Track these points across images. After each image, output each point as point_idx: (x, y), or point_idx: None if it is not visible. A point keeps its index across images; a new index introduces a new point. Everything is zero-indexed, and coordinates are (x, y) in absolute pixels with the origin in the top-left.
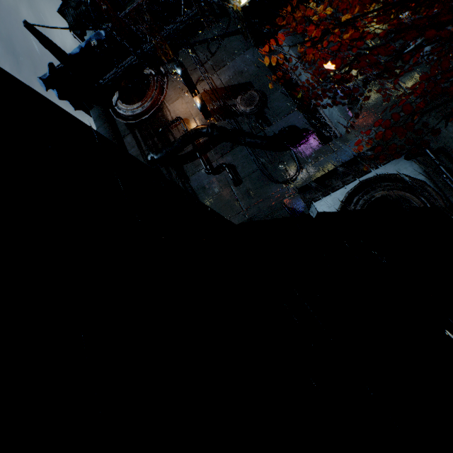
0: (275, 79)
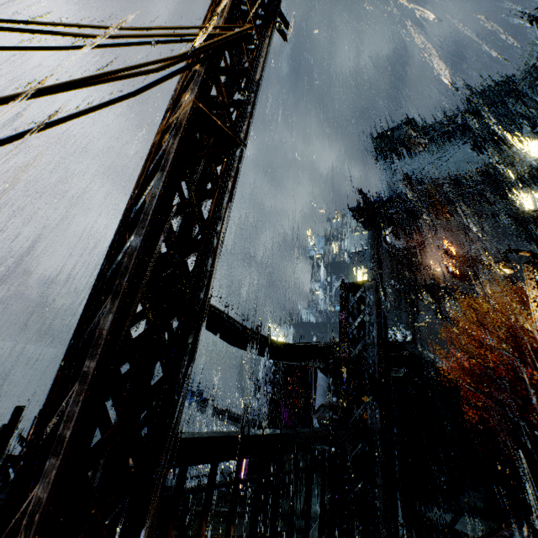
0: (532, 273)
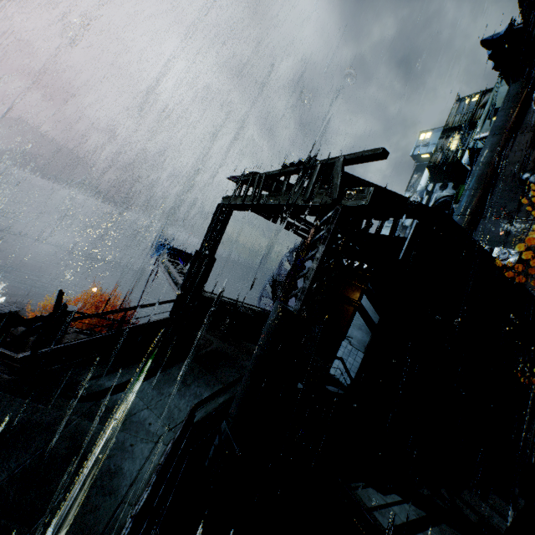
0: None
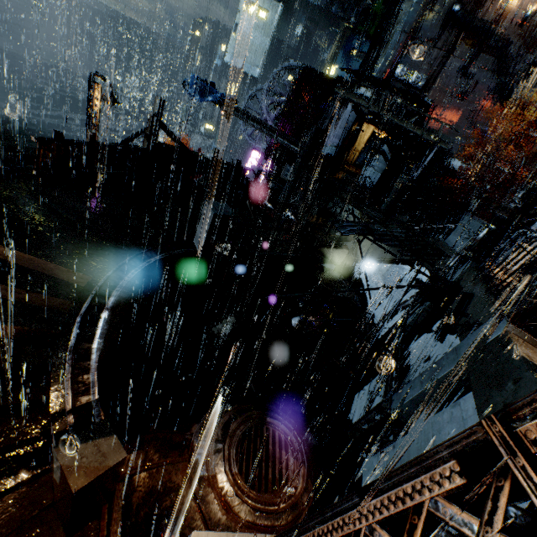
0: None
